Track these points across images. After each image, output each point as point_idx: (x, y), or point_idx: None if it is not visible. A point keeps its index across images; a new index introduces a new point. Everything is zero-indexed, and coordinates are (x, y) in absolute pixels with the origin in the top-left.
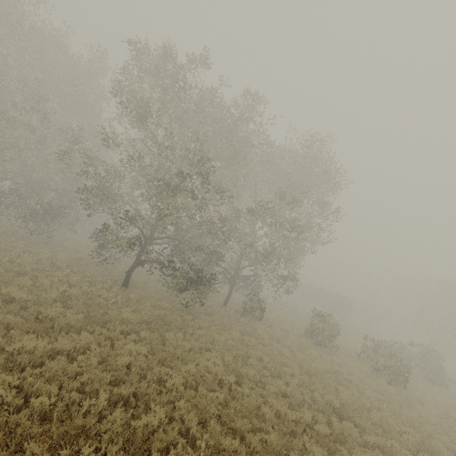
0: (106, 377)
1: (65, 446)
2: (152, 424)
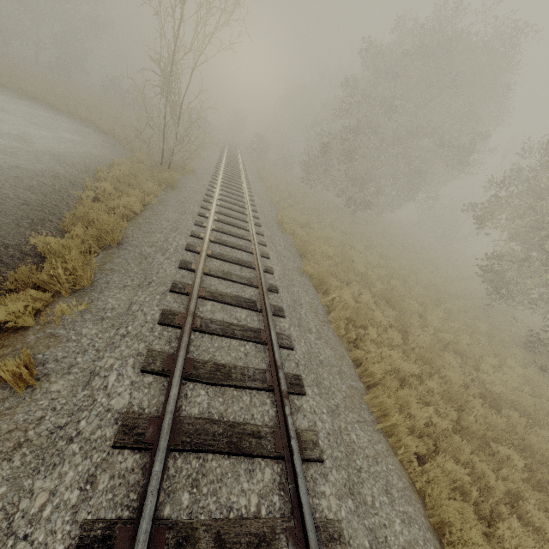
0: None
1: None
2: None
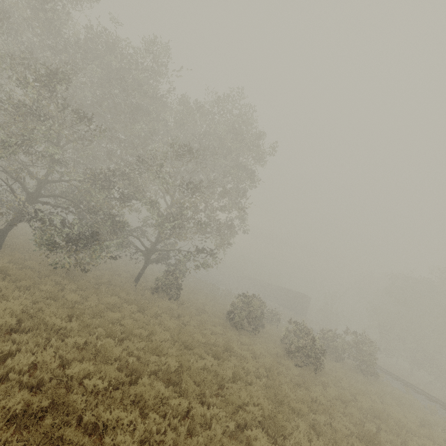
0: None
1: None
2: None
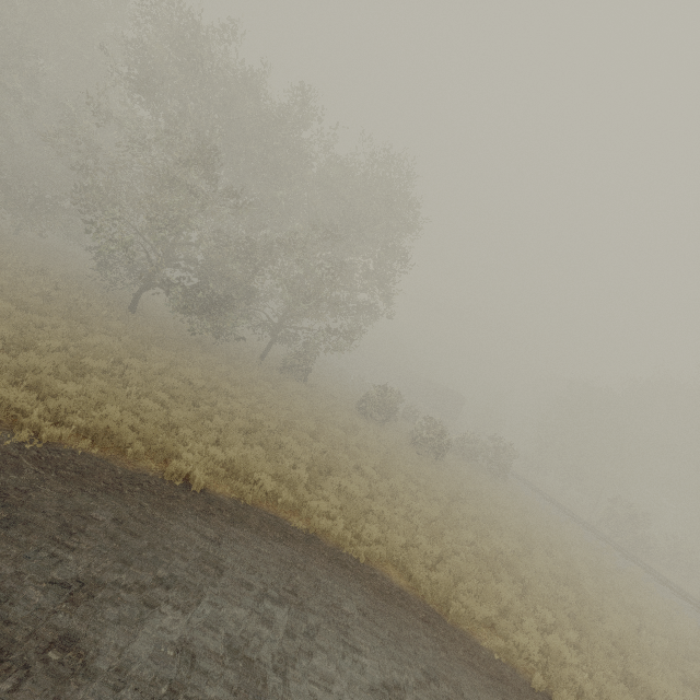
0: (68, 344)
1: (17, 353)
2: (92, 365)
